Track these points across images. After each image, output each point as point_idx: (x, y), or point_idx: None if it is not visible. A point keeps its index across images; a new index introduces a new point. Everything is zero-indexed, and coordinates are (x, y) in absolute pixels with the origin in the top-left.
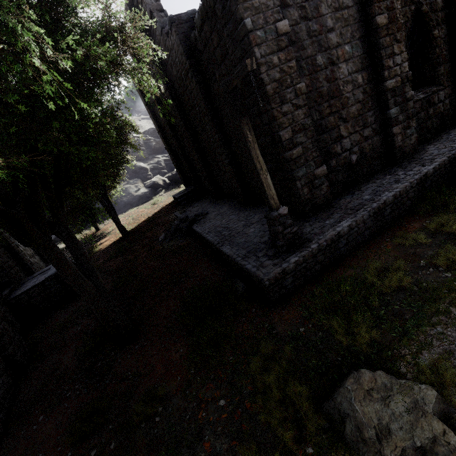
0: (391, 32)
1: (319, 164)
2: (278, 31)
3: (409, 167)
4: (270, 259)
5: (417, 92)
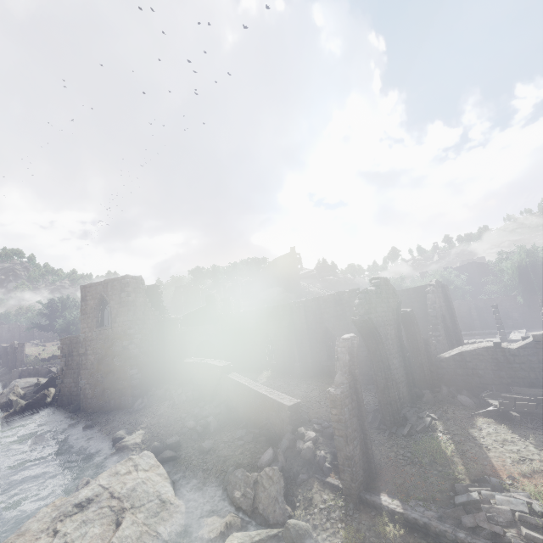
0: None
1: None
2: None
3: None
4: None
5: None
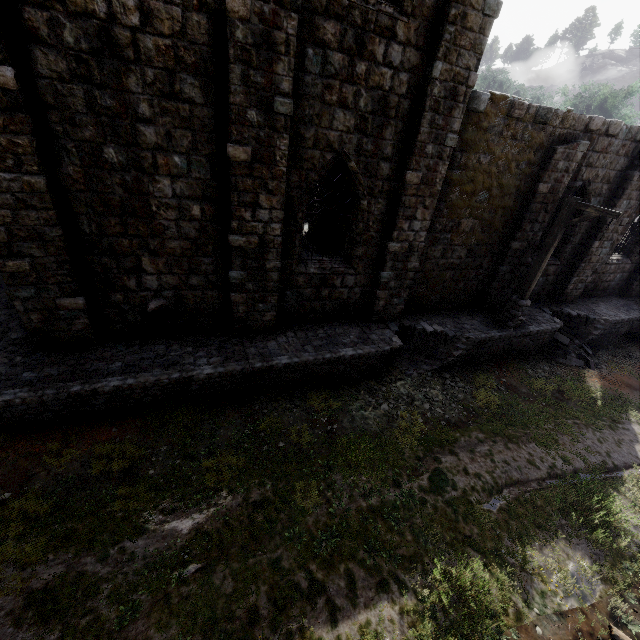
0: (259, 175)
1: (71, 293)
2: None
3: (219, 351)
4: None
5: (315, 262)
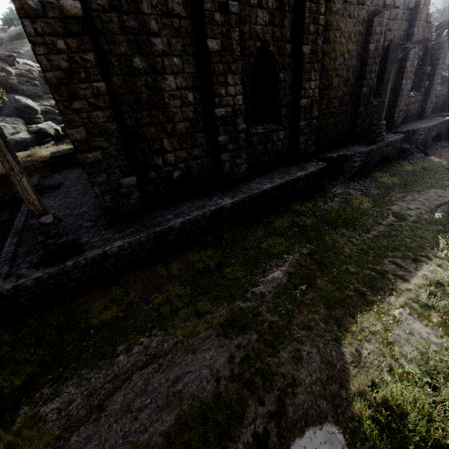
0: (226, 61)
1: (127, 173)
2: (63, 11)
3: (225, 195)
4: (28, 268)
5: (259, 126)
